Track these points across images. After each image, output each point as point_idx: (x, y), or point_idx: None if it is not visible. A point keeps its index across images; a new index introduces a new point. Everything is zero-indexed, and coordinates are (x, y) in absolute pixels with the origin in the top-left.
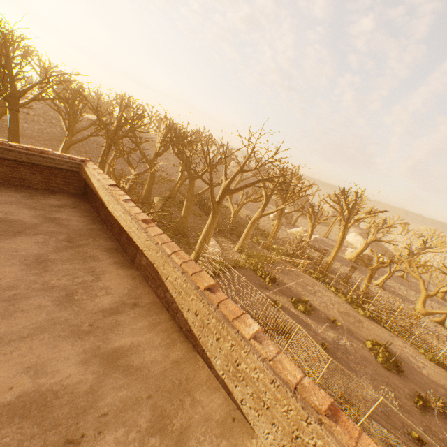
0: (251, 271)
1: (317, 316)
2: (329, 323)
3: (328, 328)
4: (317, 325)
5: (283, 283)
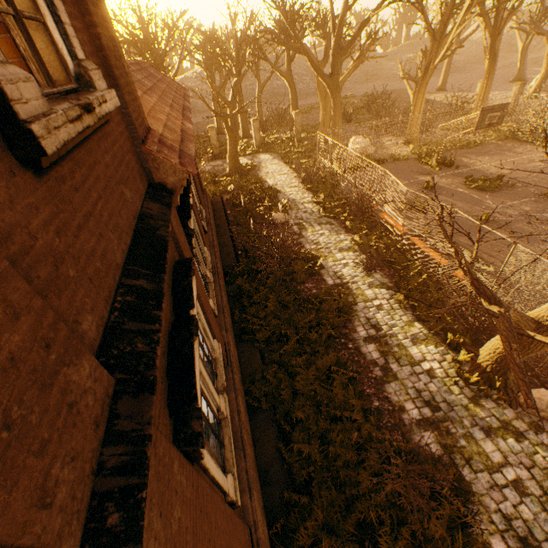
0: (414, 161)
1: (514, 192)
2: (536, 199)
3: (526, 203)
4: (500, 201)
5: (472, 166)
